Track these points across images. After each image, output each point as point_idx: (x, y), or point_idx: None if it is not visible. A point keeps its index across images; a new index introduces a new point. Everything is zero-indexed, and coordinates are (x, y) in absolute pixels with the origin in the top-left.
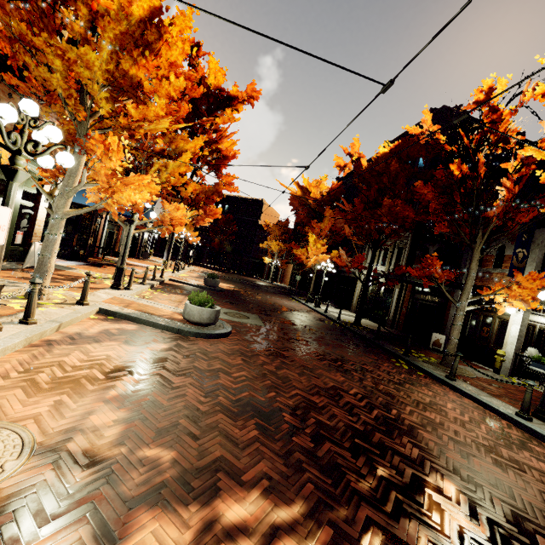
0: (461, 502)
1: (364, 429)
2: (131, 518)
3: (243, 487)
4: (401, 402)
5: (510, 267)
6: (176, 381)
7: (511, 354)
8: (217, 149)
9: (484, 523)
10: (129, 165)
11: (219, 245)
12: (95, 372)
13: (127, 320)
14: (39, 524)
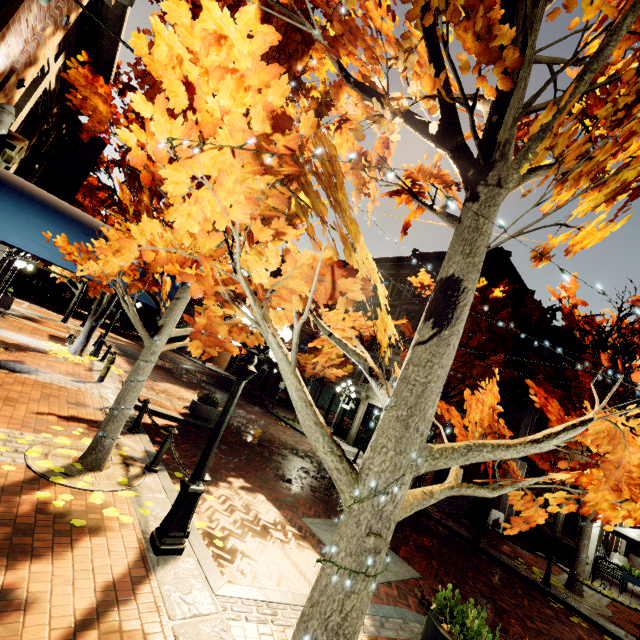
0: None
1: None
2: None
3: None
4: None
5: None
6: None
7: (591, 555)
8: None
9: None
10: (386, 291)
11: None
12: None
13: None
14: None
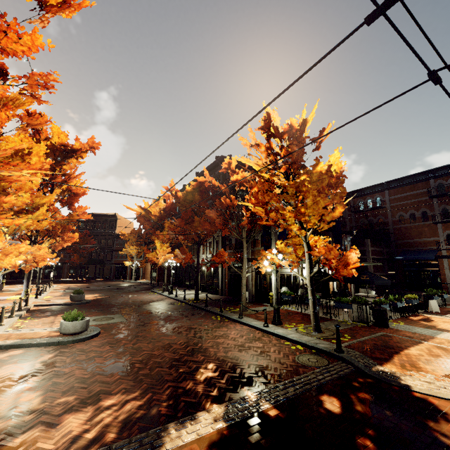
0: (213, 369)
1: (179, 357)
2: (61, 418)
3: (113, 395)
4: (206, 339)
5: (264, 247)
6: (67, 370)
7: None
8: (68, 189)
9: (219, 372)
10: None
11: (79, 259)
12: (8, 382)
13: (12, 348)
14: (19, 432)
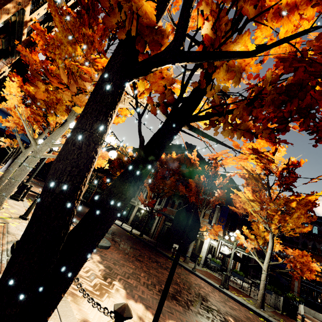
0: None
1: (198, 300)
2: None
3: None
4: (192, 284)
5: (209, 220)
6: (131, 282)
7: (204, 257)
8: None
9: None
10: None
11: None
12: (100, 280)
13: None
14: None
